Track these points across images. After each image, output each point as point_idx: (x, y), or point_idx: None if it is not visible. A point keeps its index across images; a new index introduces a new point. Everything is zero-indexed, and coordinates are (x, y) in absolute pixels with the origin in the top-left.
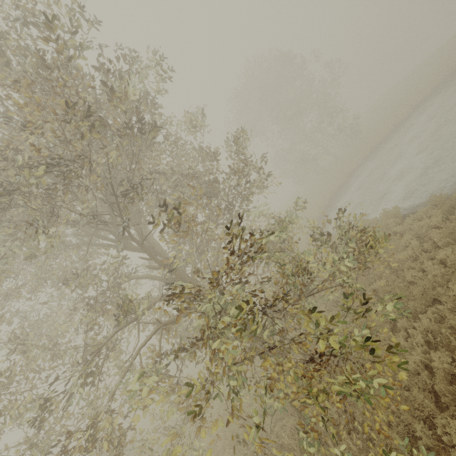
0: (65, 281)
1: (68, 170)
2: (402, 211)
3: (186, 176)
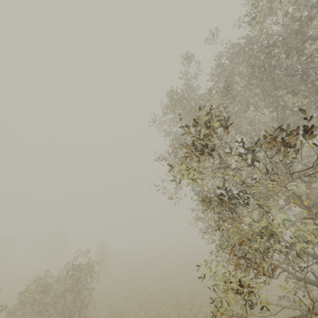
0: None
1: None
2: None
3: None
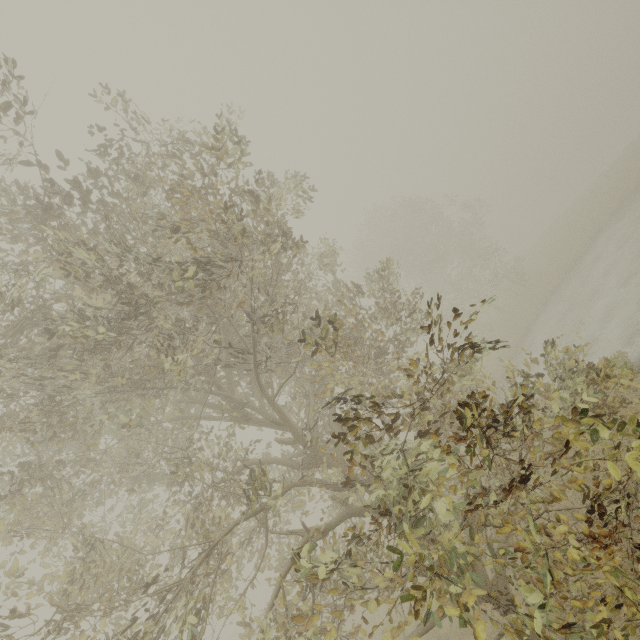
0: (149, 480)
1: (208, 289)
2: (632, 359)
3: (322, 318)
